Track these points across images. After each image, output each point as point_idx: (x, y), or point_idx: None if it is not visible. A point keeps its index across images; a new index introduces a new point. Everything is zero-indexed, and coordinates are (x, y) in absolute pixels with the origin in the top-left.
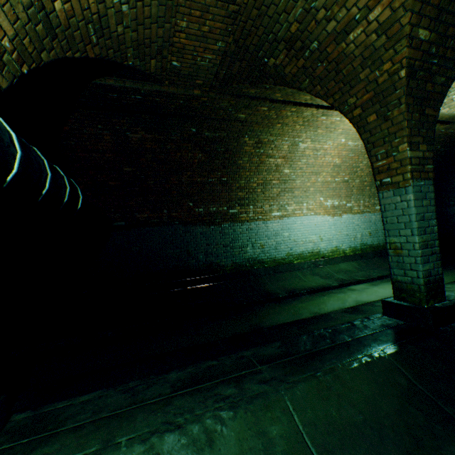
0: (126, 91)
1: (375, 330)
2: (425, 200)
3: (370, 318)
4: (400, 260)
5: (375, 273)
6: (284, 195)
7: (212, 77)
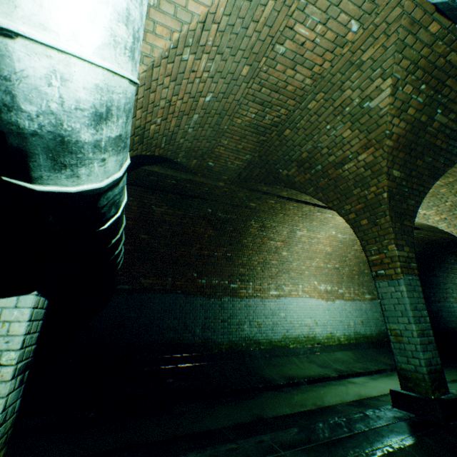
0: (166, 176)
1: (389, 421)
2: (415, 292)
3: (381, 408)
4: (402, 347)
5: (372, 365)
6: (281, 275)
7: (236, 175)
